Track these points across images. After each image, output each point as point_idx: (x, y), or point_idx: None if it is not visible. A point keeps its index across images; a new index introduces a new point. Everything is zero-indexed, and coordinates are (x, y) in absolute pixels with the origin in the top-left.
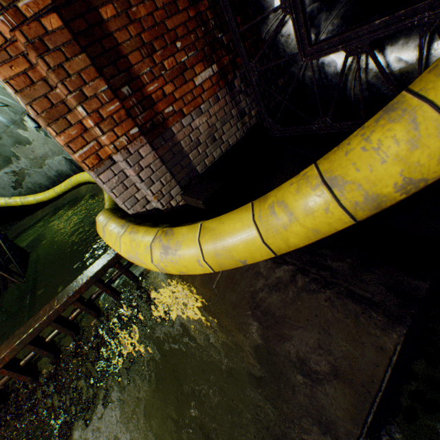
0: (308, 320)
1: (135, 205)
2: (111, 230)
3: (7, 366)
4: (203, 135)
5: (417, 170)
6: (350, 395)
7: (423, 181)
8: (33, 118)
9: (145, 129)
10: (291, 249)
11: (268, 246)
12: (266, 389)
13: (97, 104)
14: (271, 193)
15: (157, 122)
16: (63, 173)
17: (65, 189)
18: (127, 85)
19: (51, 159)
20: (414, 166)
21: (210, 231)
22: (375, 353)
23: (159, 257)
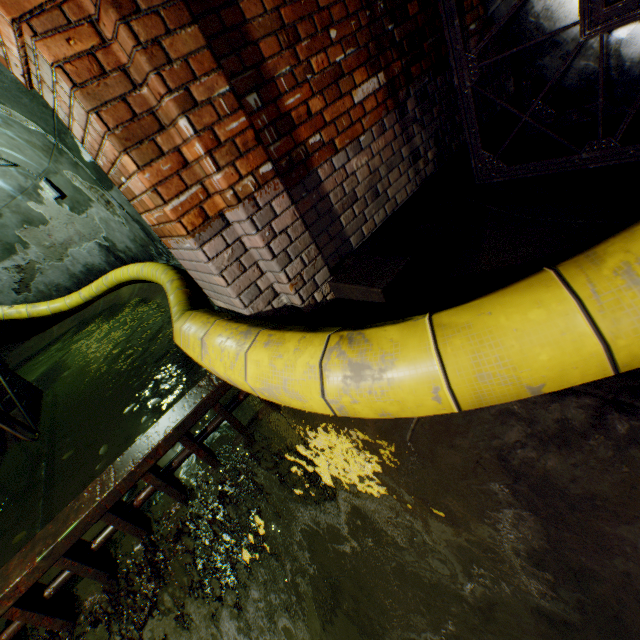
0: None
1: (256, 299)
2: (220, 342)
3: (20, 600)
4: (361, 186)
5: None
6: None
7: None
8: (53, 184)
9: (278, 169)
10: None
11: (610, 354)
12: None
13: (212, 117)
14: (607, 248)
15: (297, 159)
16: (95, 268)
17: (97, 292)
18: (255, 92)
19: (78, 246)
20: None
21: (461, 330)
22: None
23: (341, 385)
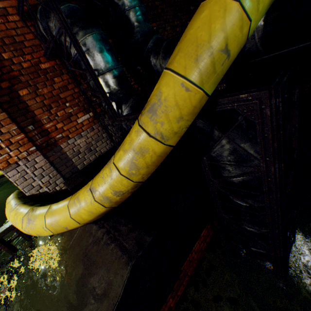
0: (103, 262)
1: (32, 189)
2: (9, 206)
3: None
4: (83, 148)
5: (116, 187)
6: (107, 306)
7: (121, 191)
8: None
9: (42, 146)
10: (87, 221)
11: (74, 219)
12: (73, 309)
13: (9, 136)
14: (79, 191)
15: (51, 142)
16: None
17: None
18: (32, 125)
19: None
20: (114, 186)
21: (52, 210)
22: (120, 279)
23: (26, 225)
